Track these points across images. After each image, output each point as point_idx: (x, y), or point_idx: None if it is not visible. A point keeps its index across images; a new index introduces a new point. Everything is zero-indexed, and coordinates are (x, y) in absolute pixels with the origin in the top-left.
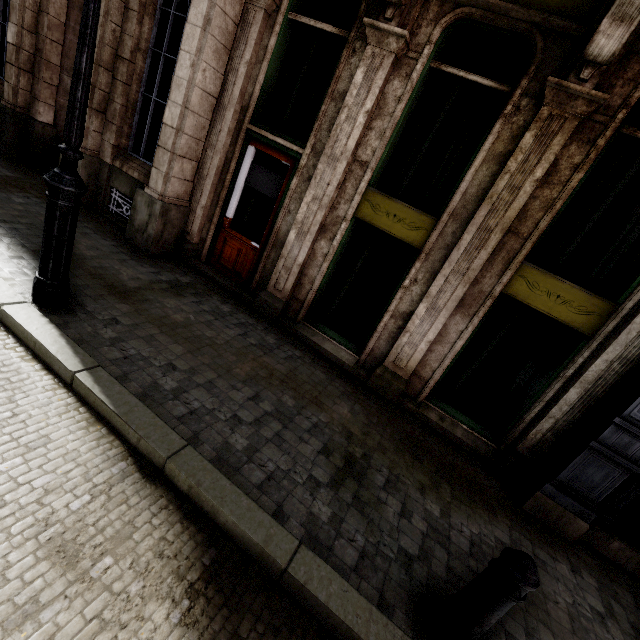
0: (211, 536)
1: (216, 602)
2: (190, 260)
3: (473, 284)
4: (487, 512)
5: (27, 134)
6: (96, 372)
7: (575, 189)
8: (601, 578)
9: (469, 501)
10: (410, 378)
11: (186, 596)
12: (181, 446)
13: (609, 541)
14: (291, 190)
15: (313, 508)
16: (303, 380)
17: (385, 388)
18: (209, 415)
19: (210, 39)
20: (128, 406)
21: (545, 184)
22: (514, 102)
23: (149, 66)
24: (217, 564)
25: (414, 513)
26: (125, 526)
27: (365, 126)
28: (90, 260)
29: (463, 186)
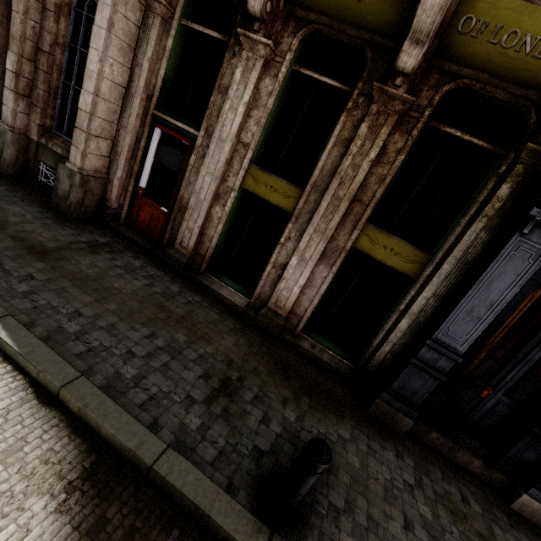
0: (94, 445)
1: (90, 494)
2: (110, 223)
3: (331, 240)
4: (336, 416)
5: None
6: (5, 320)
7: (400, 167)
8: (419, 460)
9: (323, 409)
10: (289, 315)
11: (64, 491)
12: (75, 377)
13: (429, 433)
14: (190, 165)
15: (185, 420)
16: (197, 320)
17: (269, 324)
18: (106, 351)
19: (115, 39)
20: (31, 347)
21: (379, 163)
22: (354, 100)
23: (68, 58)
24: (96, 466)
25: (273, 420)
26: (17, 441)
27: (245, 115)
28: (14, 225)
29: (320, 164)
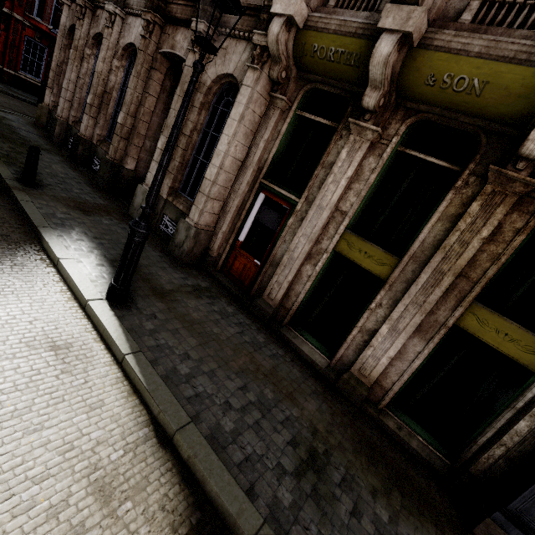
0: (199, 500)
1: None
2: (209, 269)
3: (429, 314)
4: (435, 528)
5: (117, 176)
6: (138, 356)
7: (518, 247)
8: None
9: (418, 513)
10: (372, 386)
11: None
12: (187, 422)
13: None
14: (287, 226)
15: (278, 492)
16: (282, 376)
17: (350, 392)
18: (209, 399)
19: (242, 127)
20: (155, 385)
21: (491, 241)
22: (463, 179)
23: (200, 138)
24: (201, 525)
25: (364, 514)
26: (142, 479)
27: (346, 187)
28: (143, 267)
29: (421, 236)
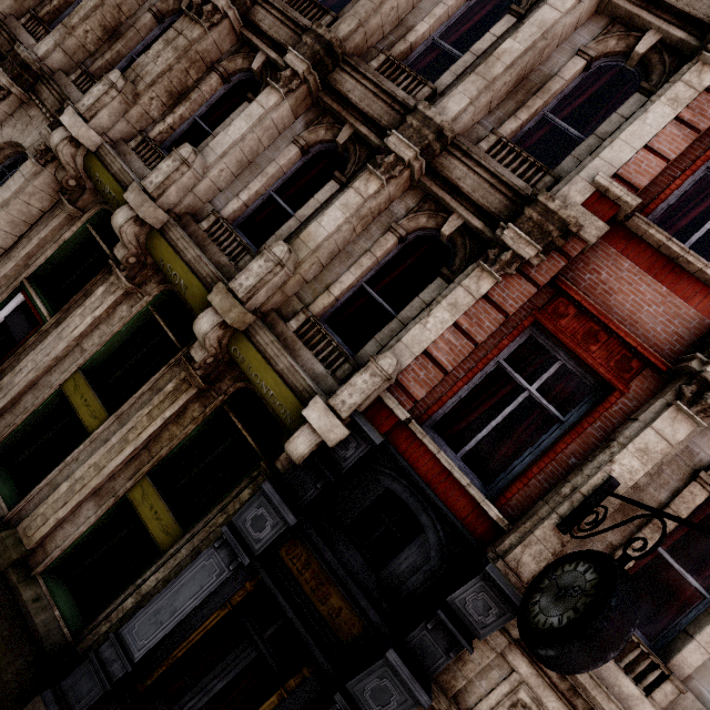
0: None
1: None
2: None
3: (112, 479)
4: None
5: None
6: None
7: (191, 434)
8: None
9: None
10: (38, 549)
11: None
12: None
13: None
14: (27, 344)
15: None
16: None
17: (1, 553)
18: None
19: (5, 215)
20: None
21: (176, 422)
22: (178, 358)
23: None
24: None
25: None
26: None
27: (93, 325)
28: None
29: (131, 400)
